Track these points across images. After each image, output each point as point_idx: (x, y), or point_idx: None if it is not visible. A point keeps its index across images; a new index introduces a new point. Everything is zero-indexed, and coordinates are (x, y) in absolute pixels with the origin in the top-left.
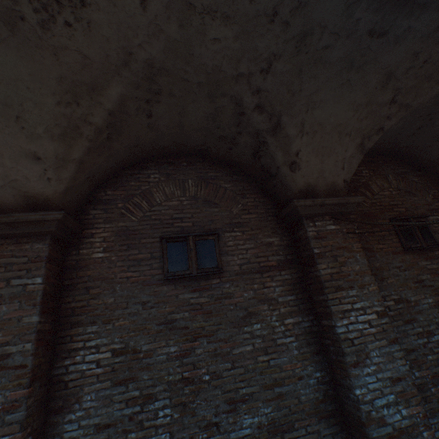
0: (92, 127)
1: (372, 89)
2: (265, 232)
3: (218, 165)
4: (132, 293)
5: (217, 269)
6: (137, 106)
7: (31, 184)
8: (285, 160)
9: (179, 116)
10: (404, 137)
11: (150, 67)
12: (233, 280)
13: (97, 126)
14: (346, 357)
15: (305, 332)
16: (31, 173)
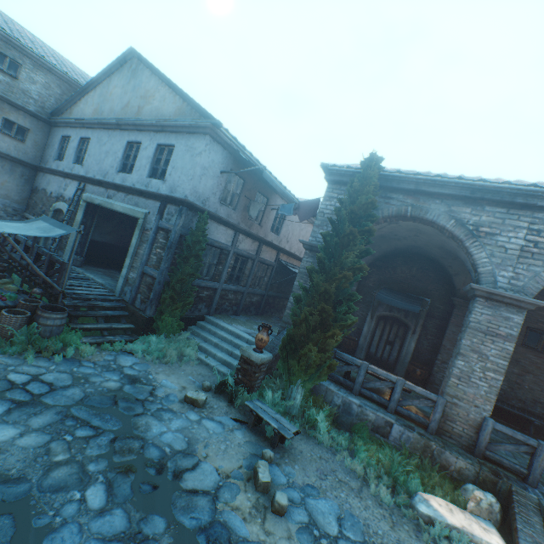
0: None
1: None
2: None
3: None
4: None
5: None
6: None
7: None
8: None
9: None
10: None
11: None
12: None
13: None
14: None
15: None
16: None
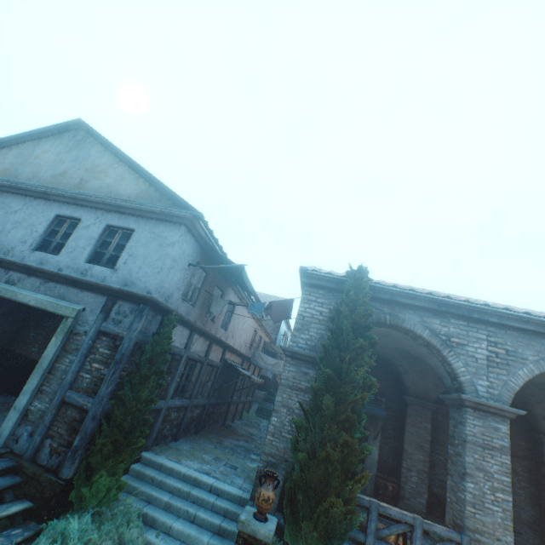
0: None
1: None
2: (518, 437)
3: None
4: None
5: None
6: None
7: (429, 390)
8: (540, 413)
9: None
10: None
11: None
12: None
13: None
14: None
15: (529, 492)
16: (430, 387)
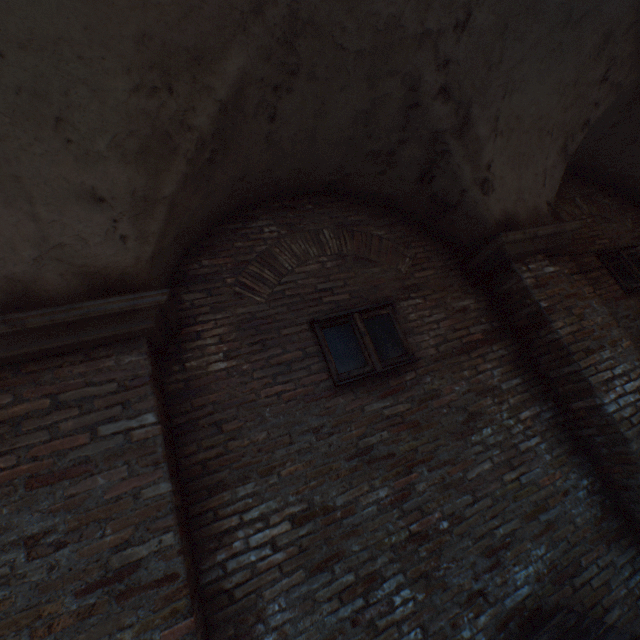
0: (193, 136)
1: (585, 59)
2: (453, 293)
3: (358, 205)
4: (292, 419)
5: (407, 358)
6: (259, 98)
7: (92, 251)
8: (474, 177)
9: (314, 118)
10: (592, 142)
11: (293, 18)
12: (433, 370)
13: (200, 134)
14: (631, 444)
15: (550, 426)
16: (88, 230)
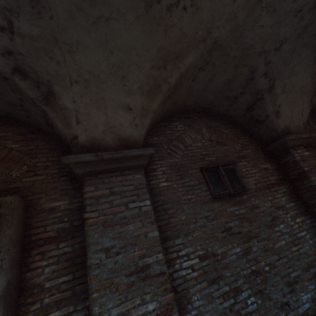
0: (168, 86)
1: None
2: (260, 161)
3: (216, 118)
4: (195, 211)
5: (243, 188)
6: (192, 72)
7: (124, 129)
8: (273, 110)
9: (208, 81)
10: None
11: (214, 43)
12: (255, 195)
13: (170, 85)
14: None
15: (310, 227)
16: (124, 121)
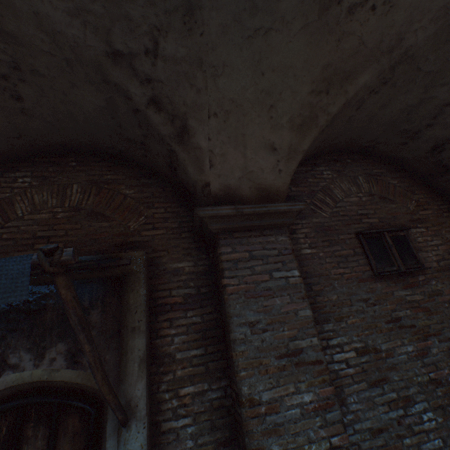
0: (327, 117)
1: None
2: (446, 228)
3: (378, 162)
4: (350, 290)
5: (419, 266)
6: (360, 97)
7: (264, 176)
8: None
9: (378, 108)
10: None
11: (403, 54)
12: (436, 276)
13: (330, 116)
14: None
15: None
16: (265, 165)
